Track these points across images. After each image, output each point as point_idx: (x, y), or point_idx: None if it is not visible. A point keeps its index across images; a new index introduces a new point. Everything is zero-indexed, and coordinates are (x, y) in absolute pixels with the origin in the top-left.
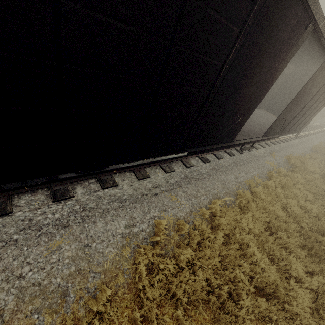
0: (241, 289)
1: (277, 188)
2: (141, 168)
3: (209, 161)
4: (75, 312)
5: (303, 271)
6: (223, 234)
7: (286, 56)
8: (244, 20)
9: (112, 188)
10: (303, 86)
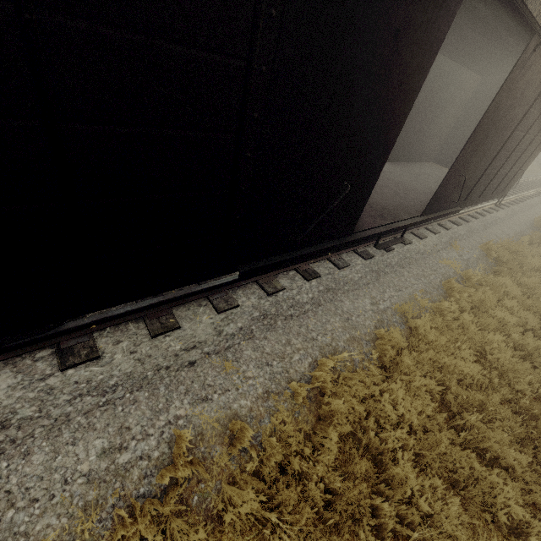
0: None
1: (462, 314)
2: (163, 310)
3: (318, 275)
4: None
5: (522, 511)
6: (335, 439)
7: (426, 35)
8: None
9: (87, 365)
10: (490, 104)
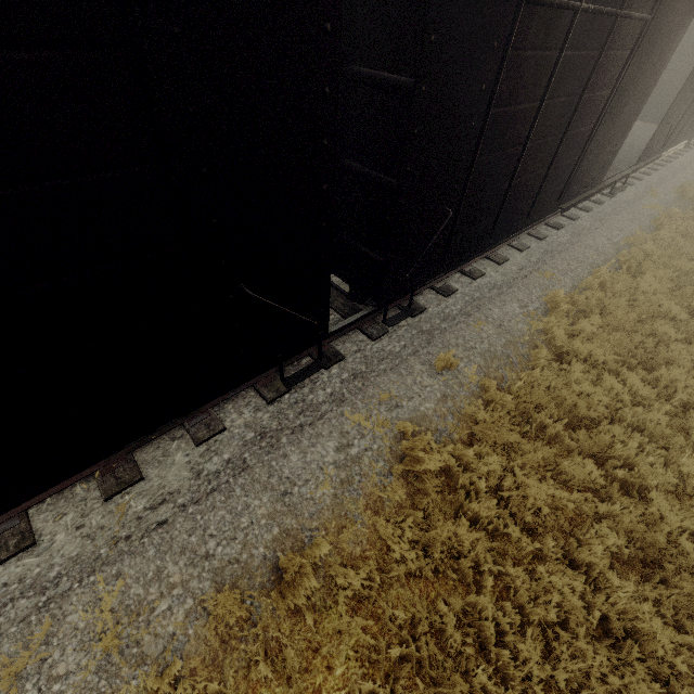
0: (667, 340)
1: (676, 238)
2: (493, 252)
3: (563, 225)
4: (522, 371)
5: None
6: (624, 299)
7: (674, 43)
8: (635, 41)
9: (482, 278)
10: None
